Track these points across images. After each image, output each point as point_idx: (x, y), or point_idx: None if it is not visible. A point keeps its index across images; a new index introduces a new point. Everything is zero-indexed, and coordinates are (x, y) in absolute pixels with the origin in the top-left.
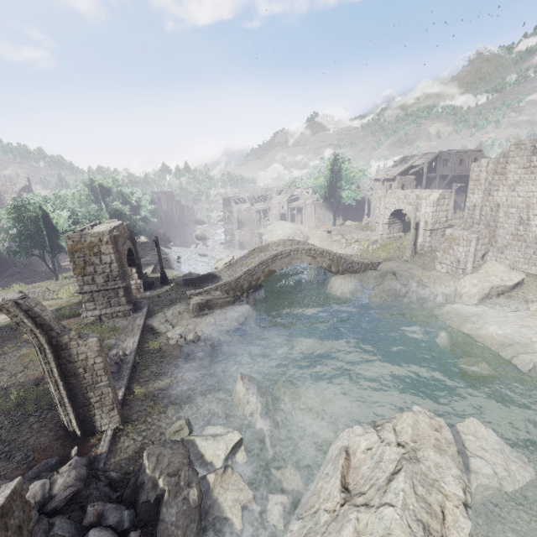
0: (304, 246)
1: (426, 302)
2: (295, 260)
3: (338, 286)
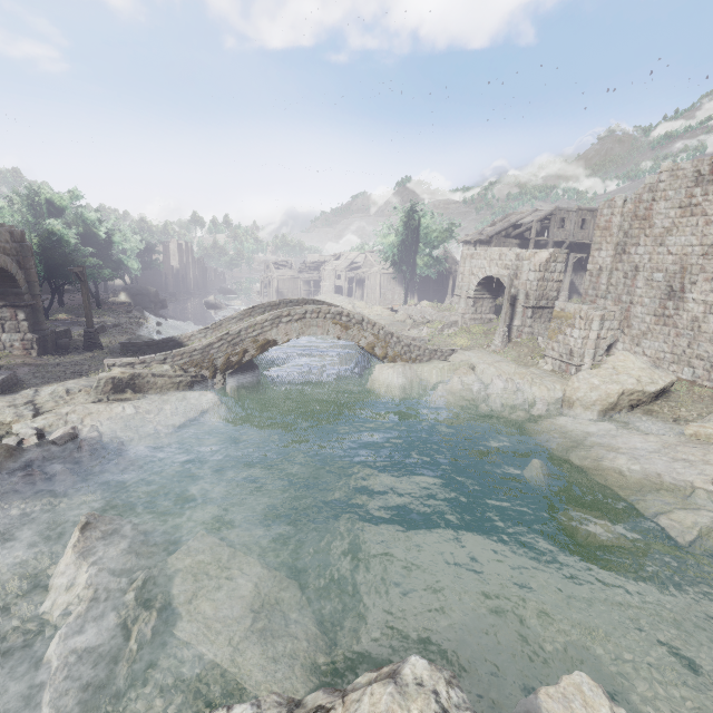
0: (331, 306)
1: (516, 412)
2: (314, 328)
3: (382, 379)
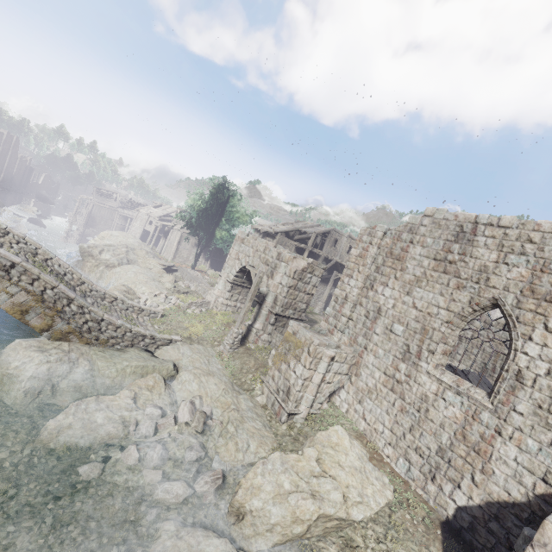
0: None
1: (162, 498)
2: None
3: (8, 367)
